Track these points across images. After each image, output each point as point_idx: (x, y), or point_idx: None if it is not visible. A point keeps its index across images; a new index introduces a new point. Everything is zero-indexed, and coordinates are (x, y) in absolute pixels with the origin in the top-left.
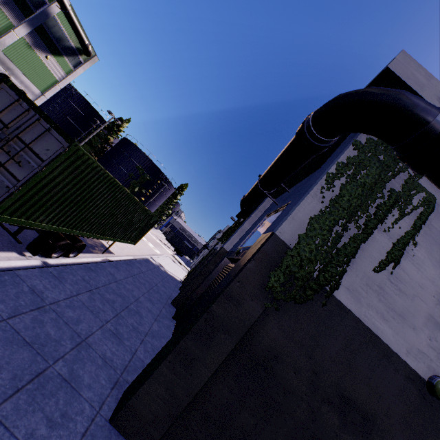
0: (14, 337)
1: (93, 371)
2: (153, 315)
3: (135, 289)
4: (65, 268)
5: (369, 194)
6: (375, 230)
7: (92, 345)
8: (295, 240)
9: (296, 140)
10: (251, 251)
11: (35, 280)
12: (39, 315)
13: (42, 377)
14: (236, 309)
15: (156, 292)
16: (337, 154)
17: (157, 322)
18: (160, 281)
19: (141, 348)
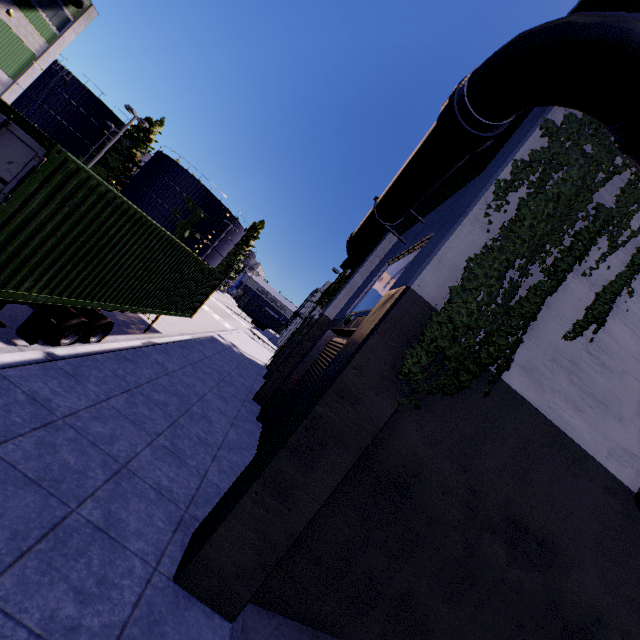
0: (8, 475)
1: (143, 510)
2: (228, 419)
3: (197, 383)
4: (84, 360)
5: (566, 213)
6: (568, 274)
7: (138, 472)
8: (443, 297)
9: (439, 129)
10: (372, 318)
11: (35, 383)
12: (47, 436)
13: (62, 529)
14: (354, 410)
15: (230, 385)
16: (511, 147)
17: (234, 428)
18: (234, 368)
19: (214, 467)
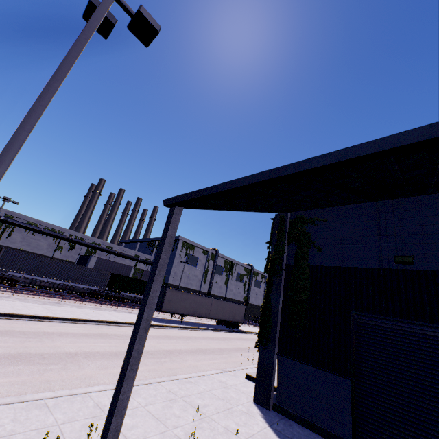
0: None
1: None
2: None
3: None
4: None
5: None
6: (5, 232)
7: None
8: None
9: None
10: None
11: None
12: None
13: None
14: None
15: None
16: None
17: None
18: None
19: None
